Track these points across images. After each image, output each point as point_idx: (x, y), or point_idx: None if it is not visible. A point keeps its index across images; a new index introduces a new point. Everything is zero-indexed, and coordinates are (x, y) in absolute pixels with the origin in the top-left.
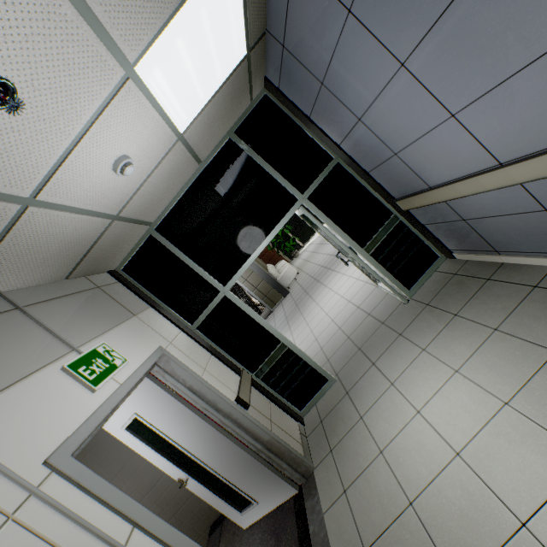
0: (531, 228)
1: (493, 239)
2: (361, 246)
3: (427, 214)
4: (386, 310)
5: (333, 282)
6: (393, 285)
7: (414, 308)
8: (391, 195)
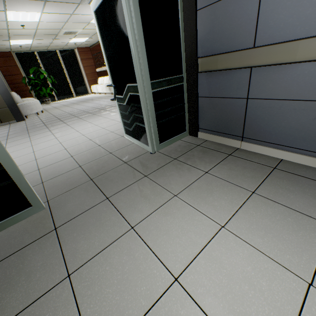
0: (307, 120)
1: (253, 125)
2: (149, 77)
3: (216, 84)
4: (131, 154)
5: (78, 124)
6: (152, 133)
7: (161, 158)
8: (198, 51)
